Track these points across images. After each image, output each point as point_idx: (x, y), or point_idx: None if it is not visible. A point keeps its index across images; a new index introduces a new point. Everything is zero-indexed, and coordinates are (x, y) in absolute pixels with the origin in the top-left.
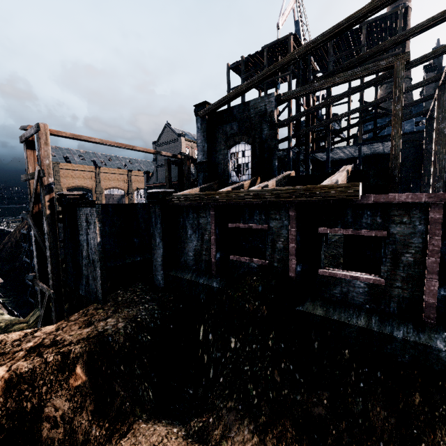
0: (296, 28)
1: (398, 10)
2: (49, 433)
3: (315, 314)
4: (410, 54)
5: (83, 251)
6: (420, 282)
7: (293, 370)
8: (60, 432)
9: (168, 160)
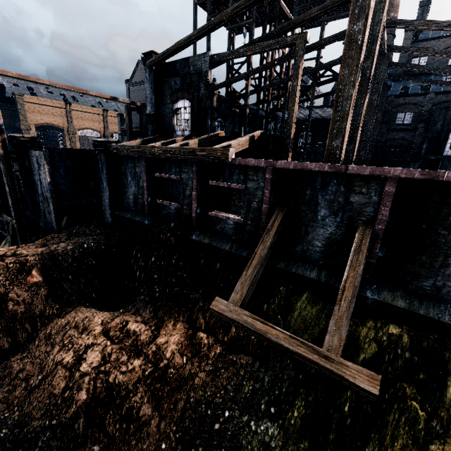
0: None
1: None
2: (13, 307)
3: (204, 242)
4: (307, 35)
5: (38, 189)
6: (259, 221)
7: (186, 278)
8: (22, 307)
9: (129, 107)
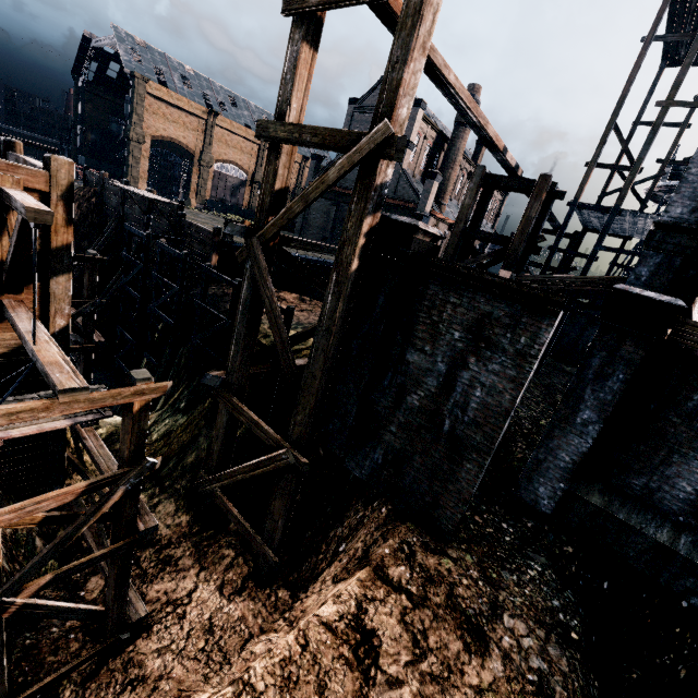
0: None
1: None
2: None
3: None
4: None
5: (414, 393)
6: None
7: None
8: None
9: (484, 171)
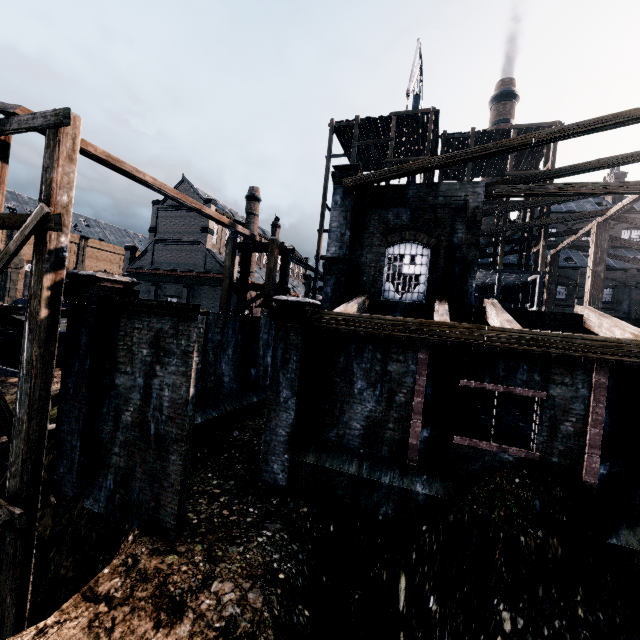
0: (414, 105)
1: (555, 124)
2: None
3: None
4: None
5: (126, 410)
6: None
7: None
8: None
9: (235, 241)
